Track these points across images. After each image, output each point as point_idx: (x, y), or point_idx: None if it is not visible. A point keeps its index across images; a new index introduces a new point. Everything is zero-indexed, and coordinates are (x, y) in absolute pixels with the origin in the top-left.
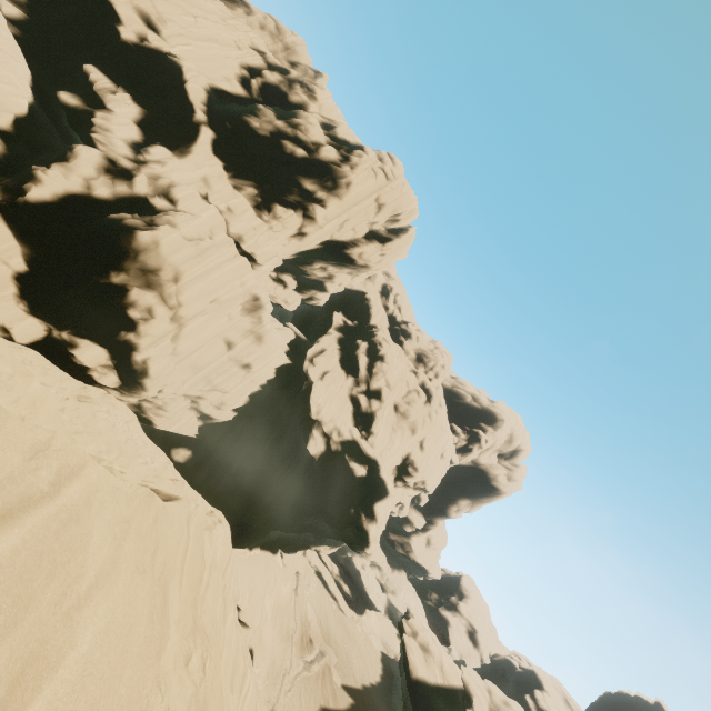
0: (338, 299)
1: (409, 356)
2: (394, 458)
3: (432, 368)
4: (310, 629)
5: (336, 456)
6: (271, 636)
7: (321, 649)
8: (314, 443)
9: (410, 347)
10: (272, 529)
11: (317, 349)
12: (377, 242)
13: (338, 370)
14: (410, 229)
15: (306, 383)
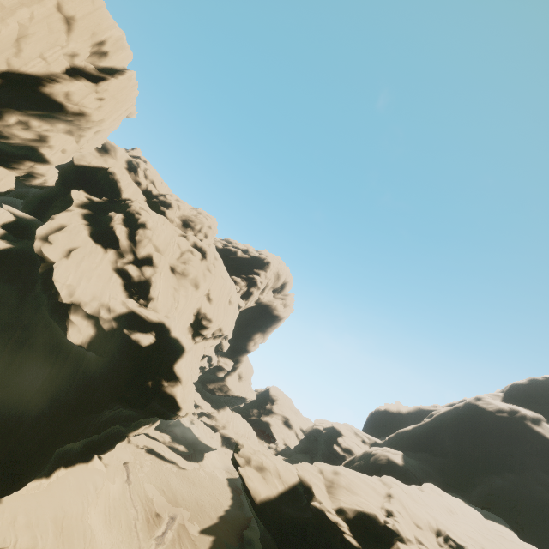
0: (74, 177)
1: (174, 223)
2: (185, 316)
3: (200, 230)
4: (154, 505)
5: (112, 334)
6: (108, 542)
7: (171, 515)
8: (77, 330)
9: (173, 215)
10: (56, 447)
11: (51, 226)
12: (86, 80)
13: (90, 245)
14: (127, 71)
15: (42, 266)
